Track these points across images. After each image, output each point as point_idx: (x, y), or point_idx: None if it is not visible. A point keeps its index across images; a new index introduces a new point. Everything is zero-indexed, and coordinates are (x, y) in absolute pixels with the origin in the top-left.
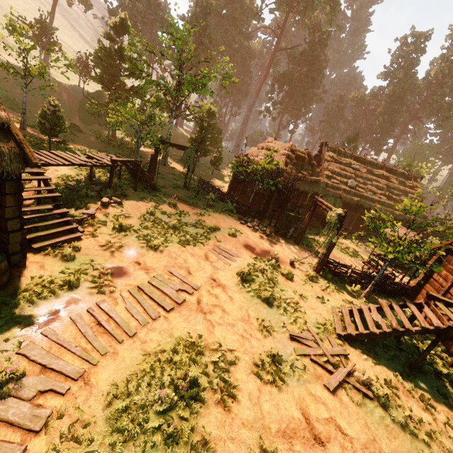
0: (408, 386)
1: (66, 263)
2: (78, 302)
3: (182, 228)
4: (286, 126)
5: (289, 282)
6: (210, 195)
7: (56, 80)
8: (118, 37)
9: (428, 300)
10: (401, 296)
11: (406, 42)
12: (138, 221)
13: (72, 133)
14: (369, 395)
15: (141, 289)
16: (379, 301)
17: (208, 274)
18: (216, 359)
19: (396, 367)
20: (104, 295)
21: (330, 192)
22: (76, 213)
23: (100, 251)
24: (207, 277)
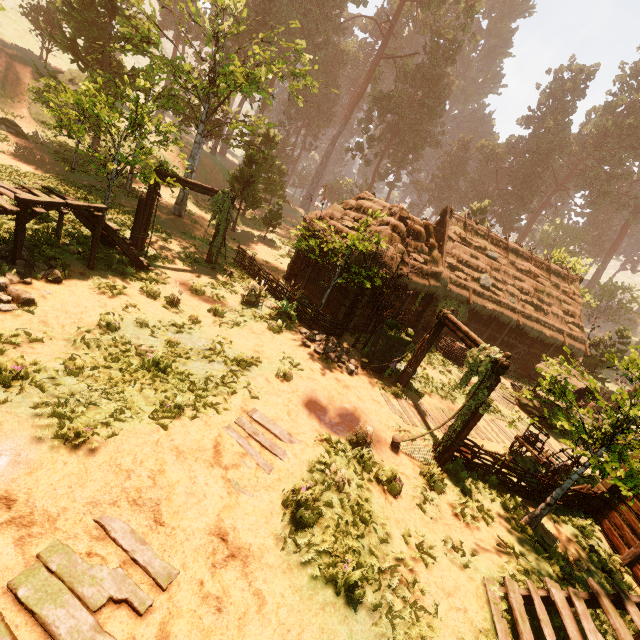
0: None
1: None
2: None
3: (177, 365)
4: (384, 176)
5: (393, 505)
6: (251, 285)
7: None
8: None
9: None
10: (579, 507)
11: (562, 78)
12: (64, 351)
13: (1, 136)
14: None
15: None
16: (593, 588)
17: (210, 516)
18: None
19: None
20: None
21: (453, 292)
22: None
23: None
24: (206, 528)
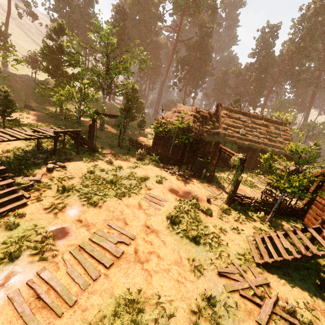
0: (323, 305)
1: (10, 232)
2: (17, 275)
3: (118, 181)
4: (189, 94)
5: (209, 218)
6: (139, 151)
7: (13, 73)
8: (58, 37)
9: (324, 224)
10: (293, 216)
11: (265, 32)
12: (80, 181)
13: (26, 112)
14: (296, 324)
15: (82, 248)
16: (285, 229)
17: (142, 222)
18: (157, 316)
19: (308, 286)
20: (45, 261)
21: (228, 139)
22: (23, 181)
23: (44, 214)
24: (142, 225)
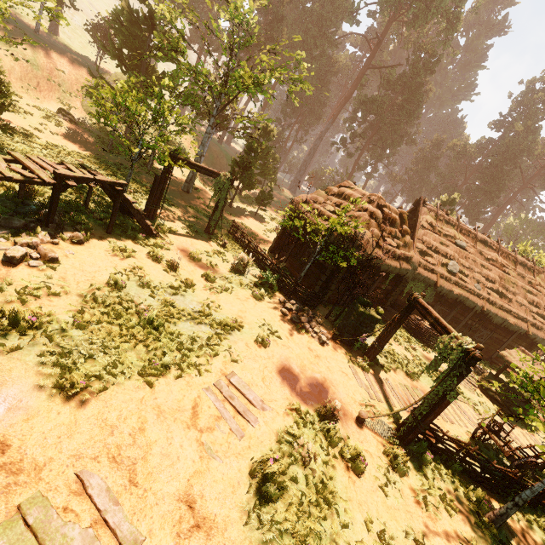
0: None
1: None
2: None
3: (169, 324)
4: (363, 167)
5: (356, 485)
6: (241, 256)
7: (61, 47)
8: None
9: None
10: (544, 506)
11: (533, 88)
12: (76, 305)
13: (57, 122)
14: None
15: None
16: None
17: (180, 481)
18: None
19: None
20: None
21: (422, 275)
22: None
23: None
24: (175, 493)
